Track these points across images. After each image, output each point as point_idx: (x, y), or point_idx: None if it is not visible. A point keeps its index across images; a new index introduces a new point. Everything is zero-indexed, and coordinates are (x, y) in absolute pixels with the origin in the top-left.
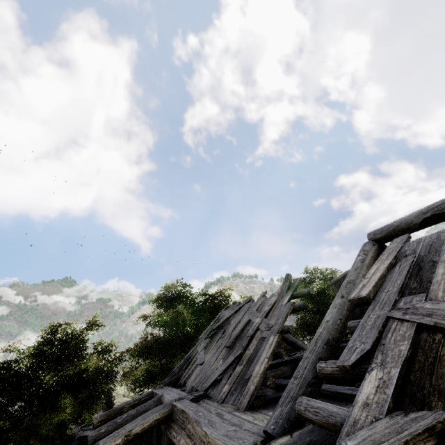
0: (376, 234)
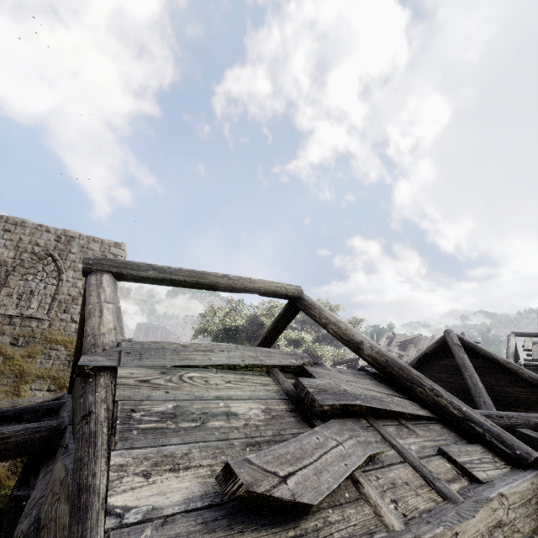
0: (516, 333)
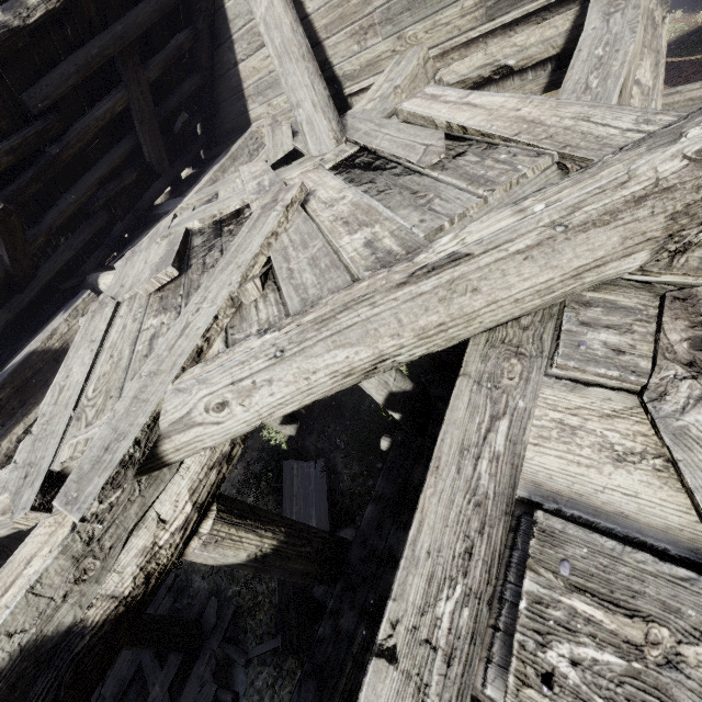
0: None
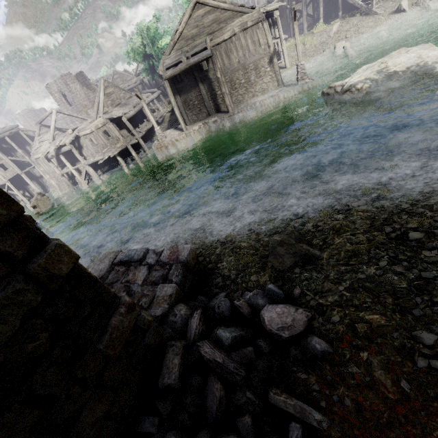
0: None
